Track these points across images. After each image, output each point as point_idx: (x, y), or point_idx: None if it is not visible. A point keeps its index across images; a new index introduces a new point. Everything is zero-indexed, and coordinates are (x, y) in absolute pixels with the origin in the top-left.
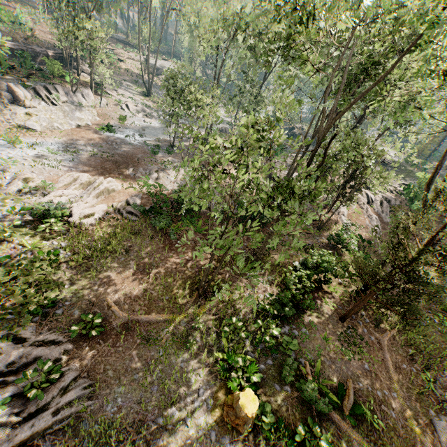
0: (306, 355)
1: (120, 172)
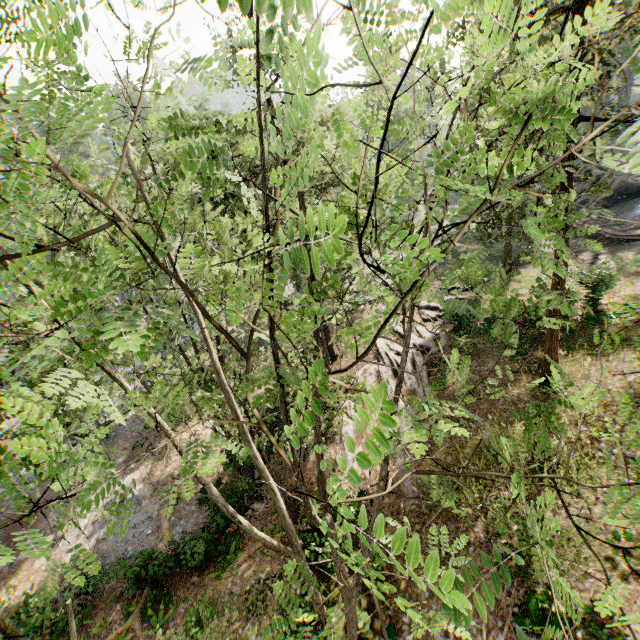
0: None
1: None
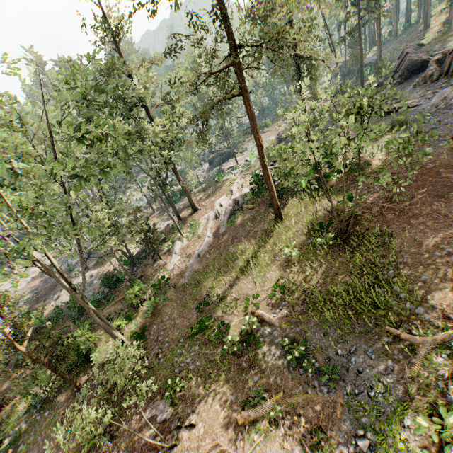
0: (28, 438)
1: (35, 307)
